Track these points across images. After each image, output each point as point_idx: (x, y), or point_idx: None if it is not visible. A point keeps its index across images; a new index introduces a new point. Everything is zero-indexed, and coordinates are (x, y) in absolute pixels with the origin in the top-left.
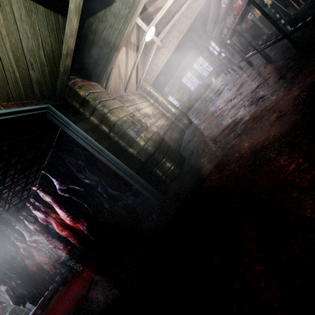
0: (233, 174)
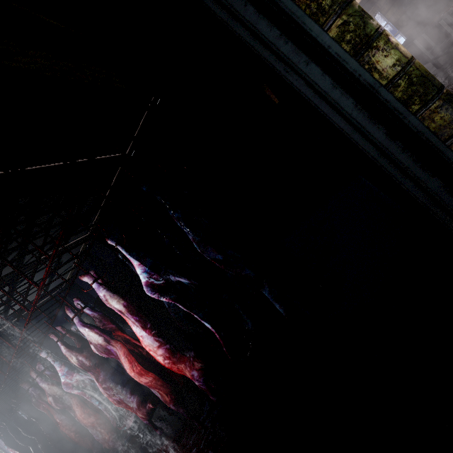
0: None
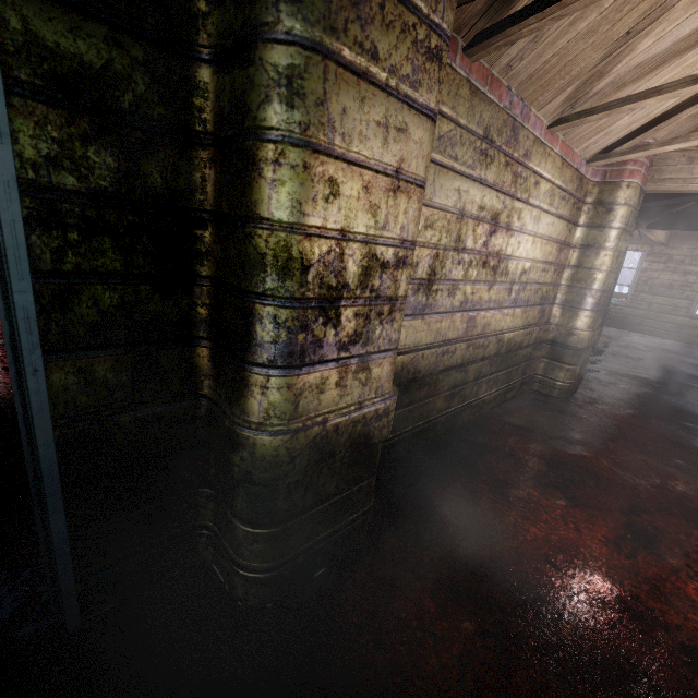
0: None
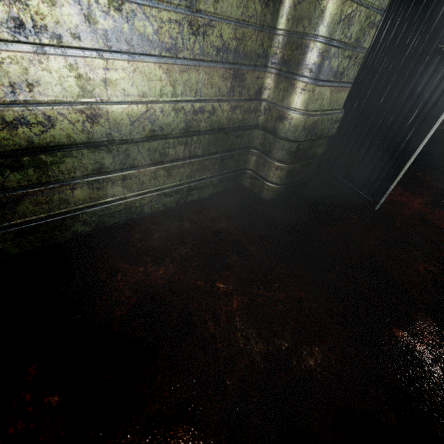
0: (441, 188)
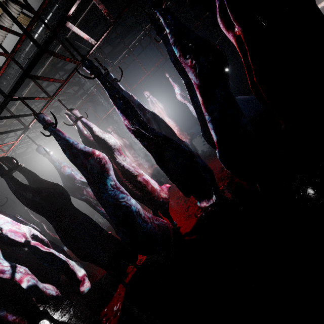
0: None
